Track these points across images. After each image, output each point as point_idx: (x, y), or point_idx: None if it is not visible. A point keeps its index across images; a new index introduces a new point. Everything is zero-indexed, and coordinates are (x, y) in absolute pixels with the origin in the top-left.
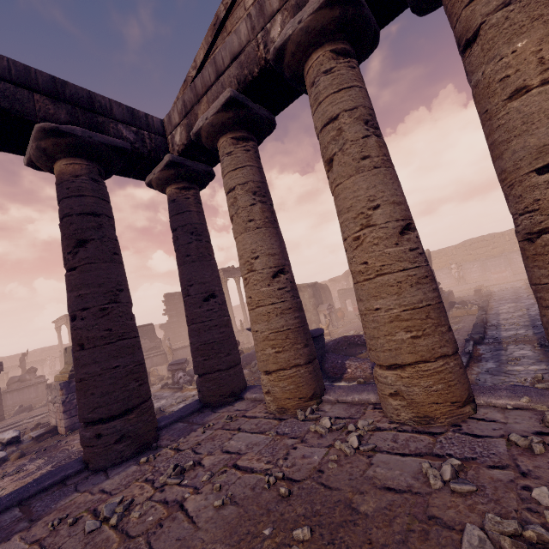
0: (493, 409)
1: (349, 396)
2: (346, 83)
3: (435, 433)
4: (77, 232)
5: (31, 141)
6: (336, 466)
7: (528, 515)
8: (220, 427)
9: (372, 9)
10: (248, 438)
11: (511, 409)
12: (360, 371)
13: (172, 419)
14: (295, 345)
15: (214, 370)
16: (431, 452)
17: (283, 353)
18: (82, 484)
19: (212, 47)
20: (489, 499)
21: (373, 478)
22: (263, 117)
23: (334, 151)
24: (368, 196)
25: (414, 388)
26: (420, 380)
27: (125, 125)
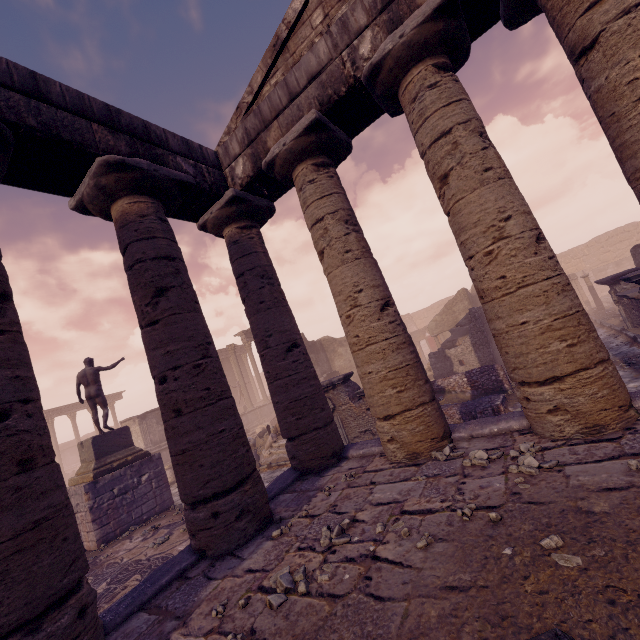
0: None
1: (485, 429)
2: (455, 96)
3: (613, 439)
4: (155, 280)
5: (88, 178)
6: (529, 486)
7: None
8: (345, 487)
9: (466, 24)
10: (394, 488)
11: None
12: (447, 417)
13: (273, 492)
14: (417, 381)
15: (311, 429)
16: (624, 453)
17: (406, 392)
18: (213, 572)
19: (271, 70)
20: None
21: (582, 485)
22: (343, 140)
23: (451, 166)
24: (498, 208)
25: (579, 398)
26: (584, 389)
27: (183, 158)
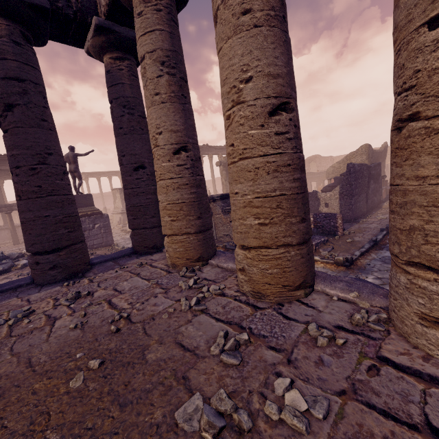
0: (323, 297)
1: (226, 264)
2: None
3: (258, 307)
4: (3, 97)
5: None
6: (167, 317)
7: (255, 399)
8: (129, 270)
9: None
10: (136, 282)
11: (338, 300)
12: None
13: (107, 258)
14: (188, 216)
15: (141, 227)
16: (239, 323)
17: (177, 222)
18: (24, 292)
19: None
20: (240, 375)
21: (180, 333)
22: None
23: (218, 3)
24: (242, 65)
25: (254, 268)
26: (259, 263)
27: None
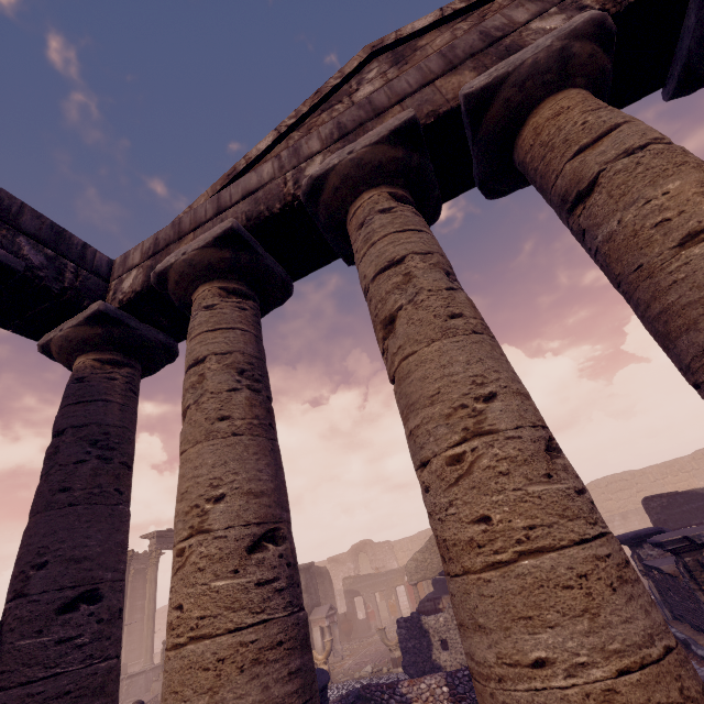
0: None
1: None
2: (413, 225)
3: None
4: None
5: None
6: None
7: None
8: None
9: (436, 175)
10: None
11: None
12: None
13: None
14: None
15: None
16: None
17: None
18: None
19: None
20: None
21: None
22: (277, 273)
23: (400, 303)
24: (471, 376)
25: None
26: None
27: (34, 242)
